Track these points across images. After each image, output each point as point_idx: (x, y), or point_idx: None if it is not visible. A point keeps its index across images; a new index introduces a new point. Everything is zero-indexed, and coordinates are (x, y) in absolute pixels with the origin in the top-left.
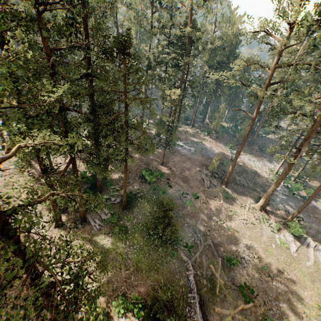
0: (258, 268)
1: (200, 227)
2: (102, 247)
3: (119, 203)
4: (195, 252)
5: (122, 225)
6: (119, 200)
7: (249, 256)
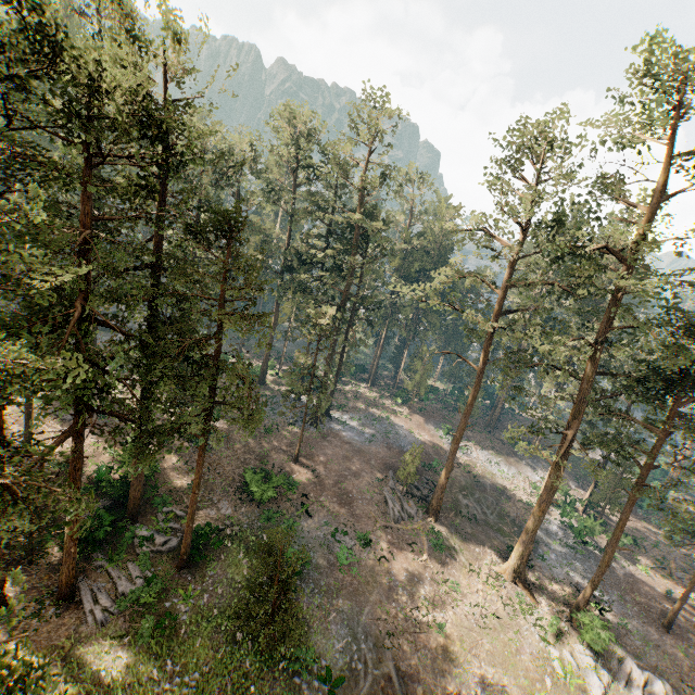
0: None
1: (370, 625)
2: (94, 676)
3: (174, 551)
4: None
5: (167, 613)
6: (175, 543)
7: None
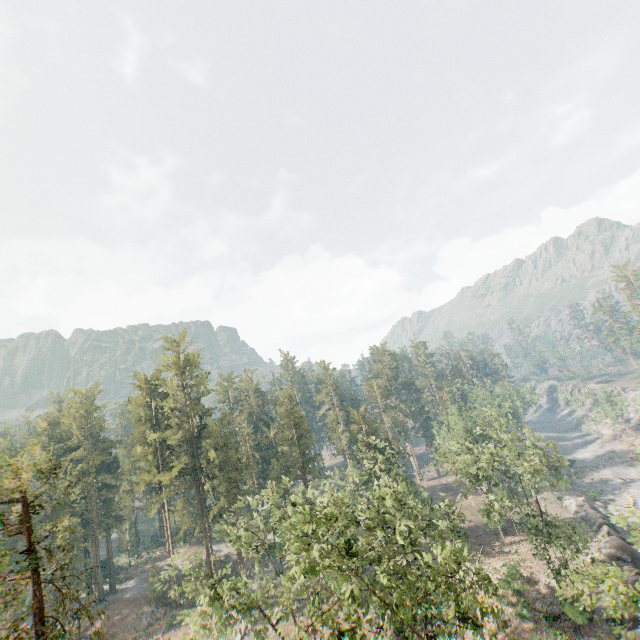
0: None
1: None
2: None
3: None
4: None
5: None
6: None
7: None
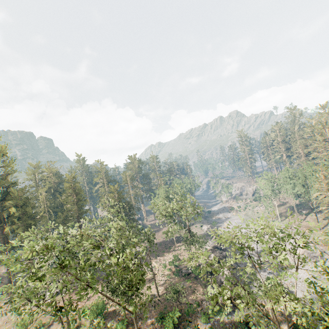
0: None
1: None
2: None
3: None
4: None
5: None
6: None
7: None
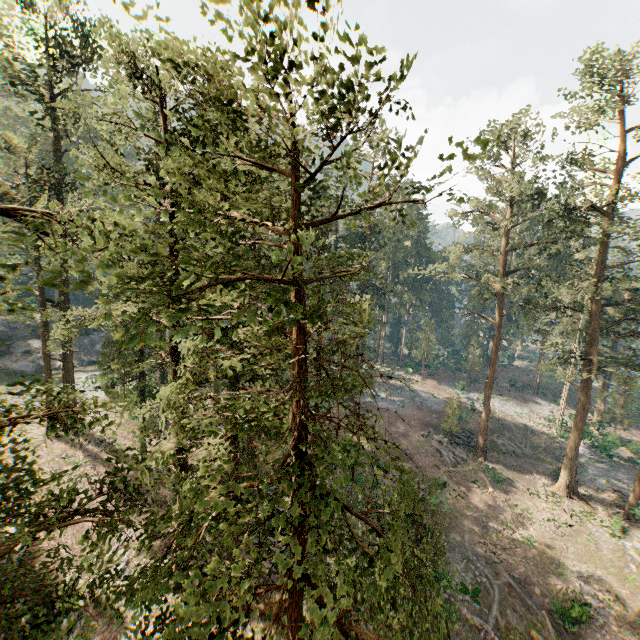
0: (628, 622)
1: (474, 548)
2: None
3: None
4: (488, 604)
5: None
6: None
7: (596, 597)
